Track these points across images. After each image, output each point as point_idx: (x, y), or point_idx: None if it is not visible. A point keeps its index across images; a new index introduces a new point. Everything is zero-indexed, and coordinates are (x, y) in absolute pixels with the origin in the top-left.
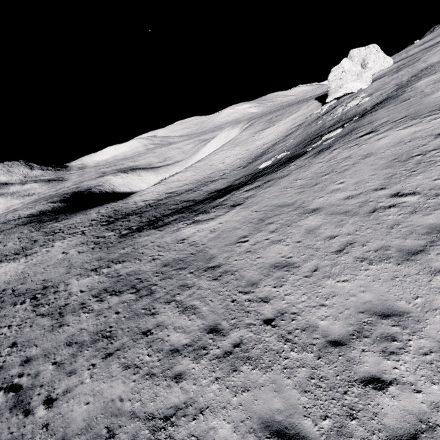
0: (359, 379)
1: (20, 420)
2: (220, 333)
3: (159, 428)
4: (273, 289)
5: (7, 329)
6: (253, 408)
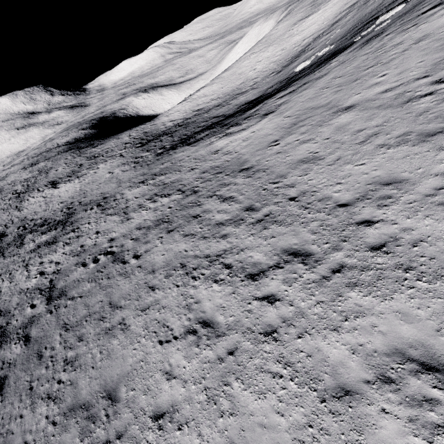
0: (356, 222)
1: (121, 266)
2: (254, 210)
3: (214, 260)
4: (299, 177)
5: (88, 225)
6: (277, 245)
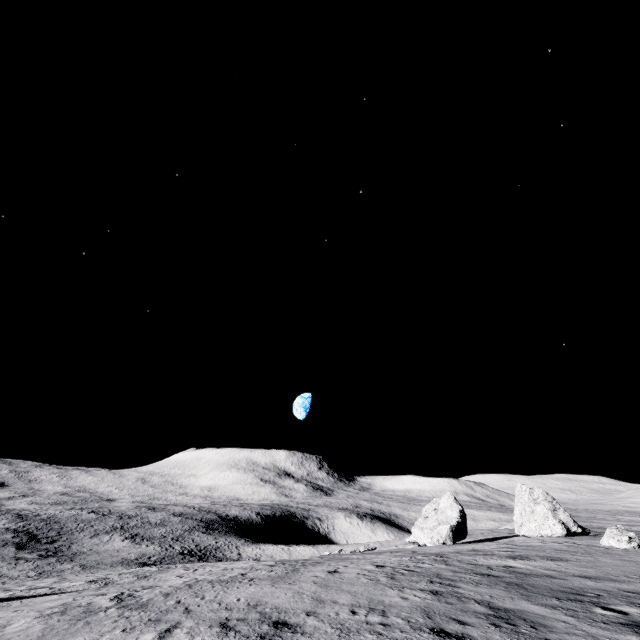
0: None
1: None
2: None
3: None
4: None
5: (31, 563)
6: None
